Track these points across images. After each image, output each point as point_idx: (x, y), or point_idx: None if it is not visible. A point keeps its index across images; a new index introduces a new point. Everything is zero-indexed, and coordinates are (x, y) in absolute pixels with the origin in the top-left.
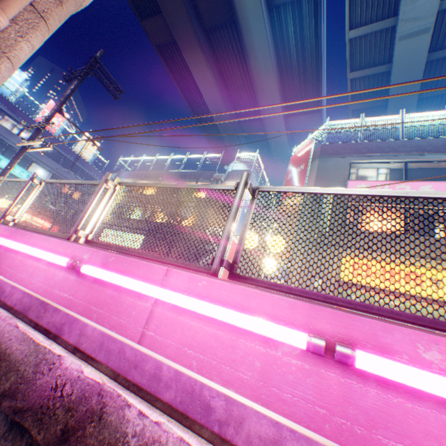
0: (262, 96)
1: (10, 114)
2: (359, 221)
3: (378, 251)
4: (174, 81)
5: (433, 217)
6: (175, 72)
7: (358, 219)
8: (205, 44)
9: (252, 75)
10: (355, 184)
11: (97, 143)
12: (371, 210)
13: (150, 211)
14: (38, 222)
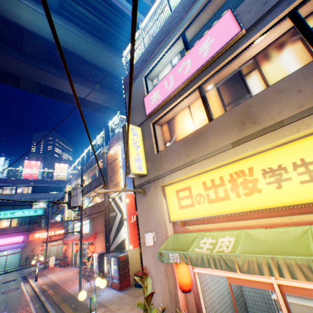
0: (112, 69)
1: (5, 185)
2: (174, 131)
3: (190, 163)
4: (67, 103)
5: (240, 70)
6: (63, 97)
7: (172, 130)
8: (53, 69)
9: (92, 62)
10: (149, 97)
11: (65, 165)
12: (179, 112)
13: (91, 197)
14: (56, 233)
